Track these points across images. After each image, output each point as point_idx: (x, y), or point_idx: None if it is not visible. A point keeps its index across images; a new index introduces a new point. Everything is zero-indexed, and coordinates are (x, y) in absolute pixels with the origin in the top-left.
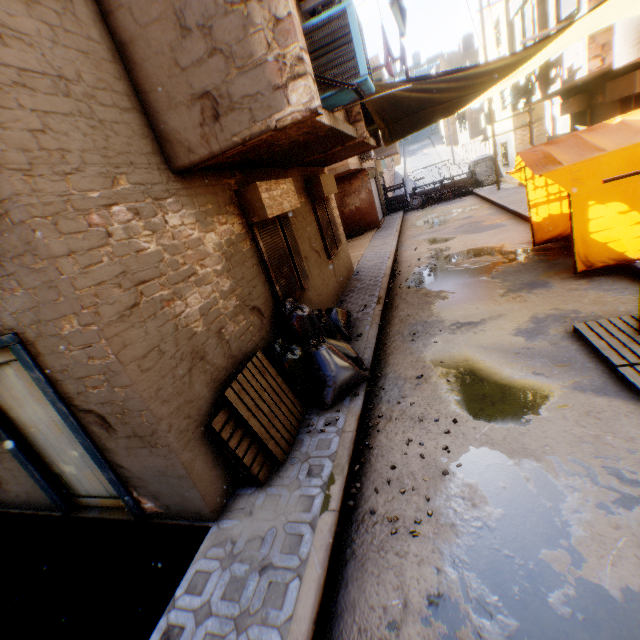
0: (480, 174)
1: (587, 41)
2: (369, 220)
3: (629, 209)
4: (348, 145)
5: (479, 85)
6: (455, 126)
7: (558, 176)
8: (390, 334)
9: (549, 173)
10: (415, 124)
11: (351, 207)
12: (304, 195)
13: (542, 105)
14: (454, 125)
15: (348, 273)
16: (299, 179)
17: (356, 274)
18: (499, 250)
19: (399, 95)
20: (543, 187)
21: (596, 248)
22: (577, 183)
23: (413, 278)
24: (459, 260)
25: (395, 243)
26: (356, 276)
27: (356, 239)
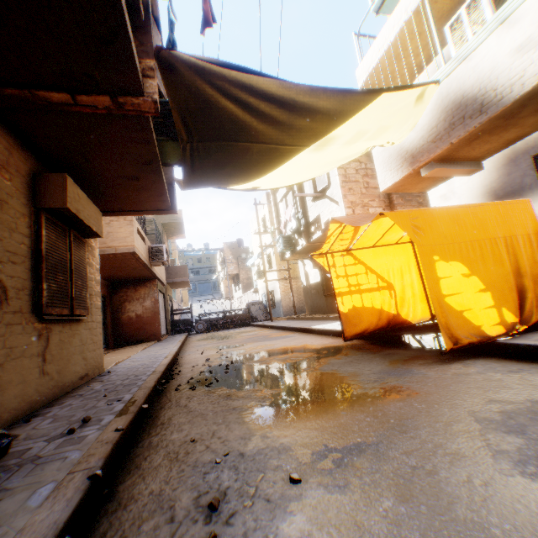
0: (254, 312)
1: (343, 195)
2: (150, 330)
3: (470, 272)
4: (125, 106)
5: (298, 131)
6: (232, 287)
7: (400, 219)
8: (126, 513)
9: (390, 213)
10: (224, 159)
11: (131, 313)
12: (19, 182)
13: (295, 269)
14: (231, 286)
15: (88, 368)
16: (19, 156)
17: (105, 374)
18: (305, 348)
19: (212, 97)
20: (345, 277)
21: (455, 317)
22: (419, 232)
23: (201, 377)
24: (262, 357)
25: (177, 347)
26: (103, 376)
27: (128, 347)
